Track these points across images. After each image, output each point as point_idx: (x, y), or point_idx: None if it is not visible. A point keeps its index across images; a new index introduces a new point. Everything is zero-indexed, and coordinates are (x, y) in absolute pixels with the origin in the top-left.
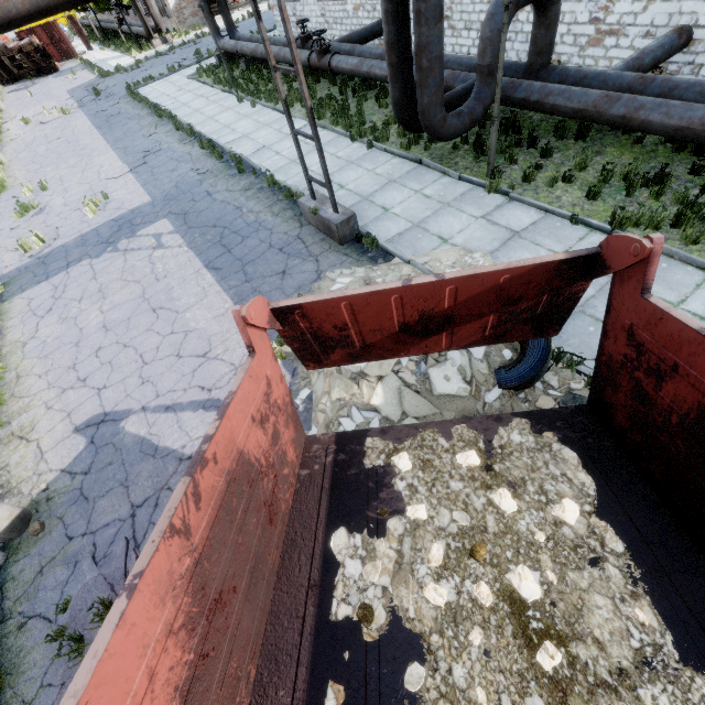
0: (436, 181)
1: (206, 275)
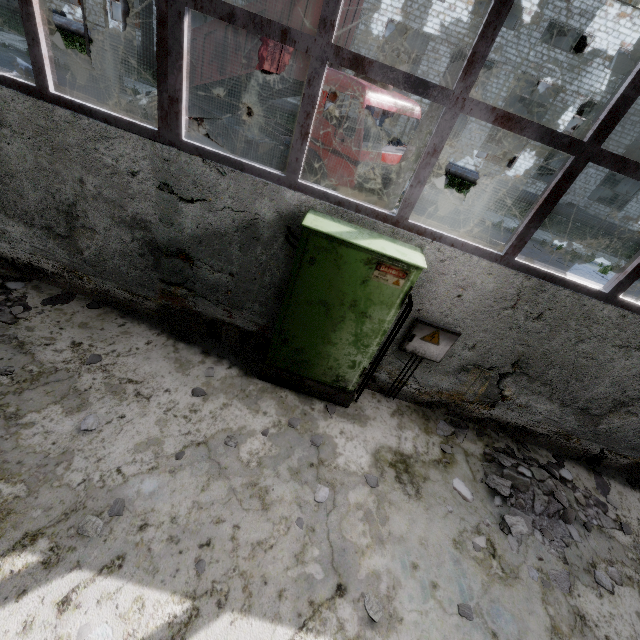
0: (152, 88)
1: (22, 75)
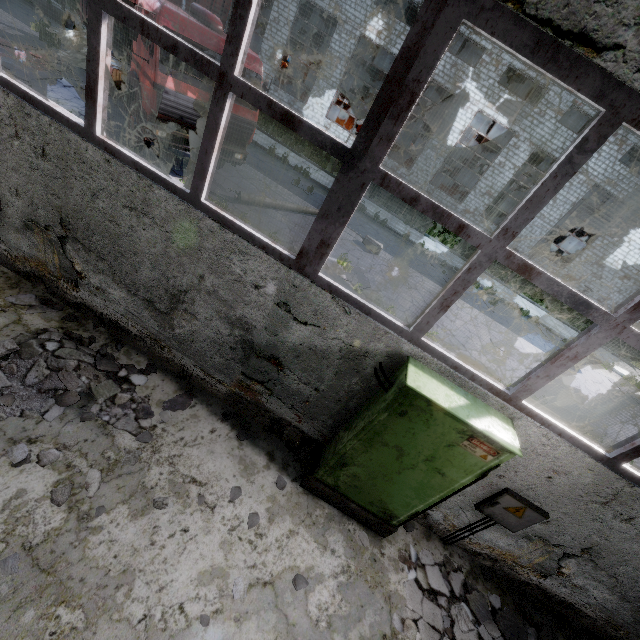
0: None
1: None
